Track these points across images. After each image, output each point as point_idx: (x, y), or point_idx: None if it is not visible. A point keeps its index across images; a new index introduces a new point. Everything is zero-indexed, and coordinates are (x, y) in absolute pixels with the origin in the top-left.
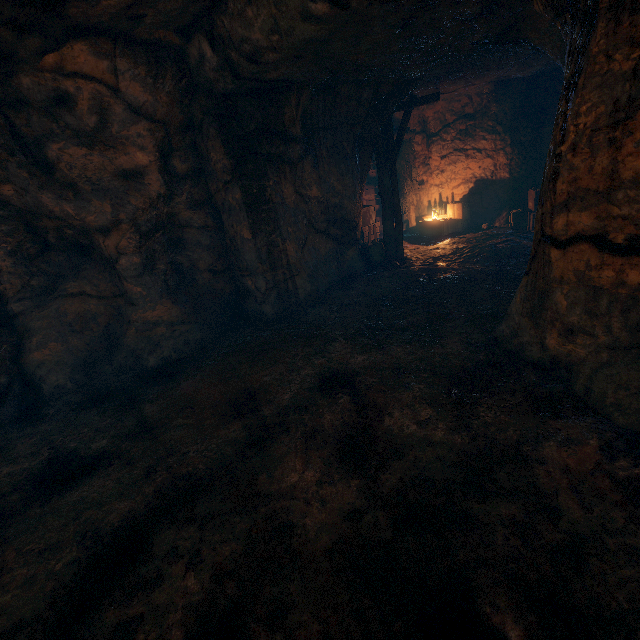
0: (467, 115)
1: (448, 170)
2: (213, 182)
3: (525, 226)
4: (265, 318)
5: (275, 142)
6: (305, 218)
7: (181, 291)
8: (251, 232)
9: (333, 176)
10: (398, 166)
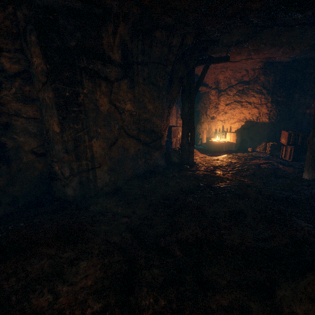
0: (244, 81)
1: (229, 112)
2: (36, 82)
3: (278, 154)
4: (67, 198)
5: (94, 60)
6: (118, 124)
7: (1, 165)
8: (60, 127)
9: (146, 98)
10: (199, 106)
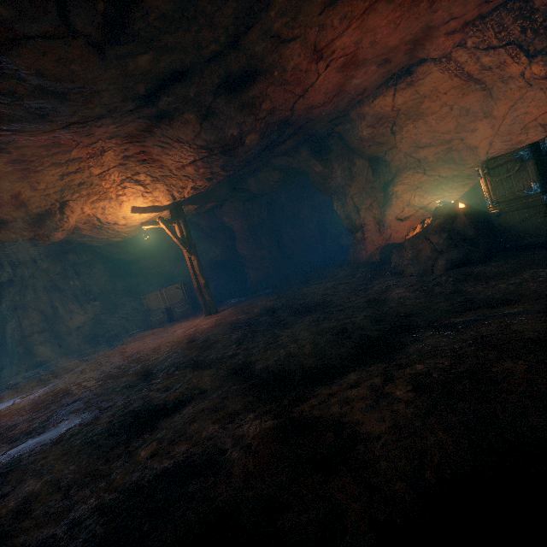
0: None
1: None
2: None
3: None
4: None
5: None
6: None
7: None
8: None
9: None
10: None
